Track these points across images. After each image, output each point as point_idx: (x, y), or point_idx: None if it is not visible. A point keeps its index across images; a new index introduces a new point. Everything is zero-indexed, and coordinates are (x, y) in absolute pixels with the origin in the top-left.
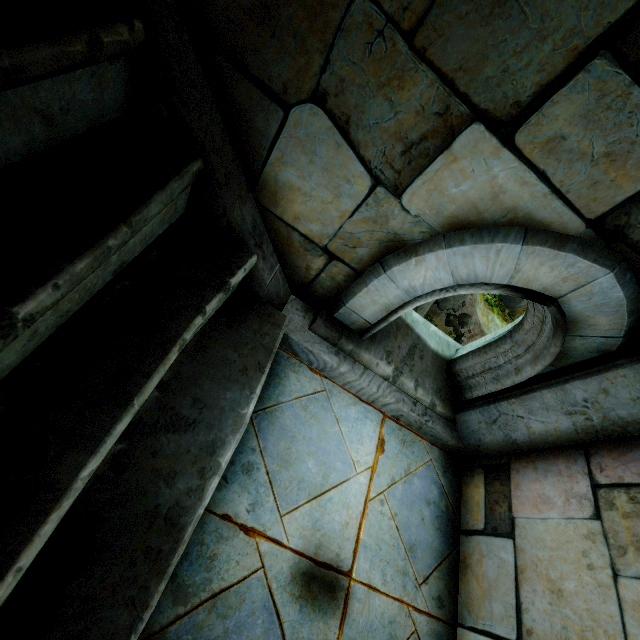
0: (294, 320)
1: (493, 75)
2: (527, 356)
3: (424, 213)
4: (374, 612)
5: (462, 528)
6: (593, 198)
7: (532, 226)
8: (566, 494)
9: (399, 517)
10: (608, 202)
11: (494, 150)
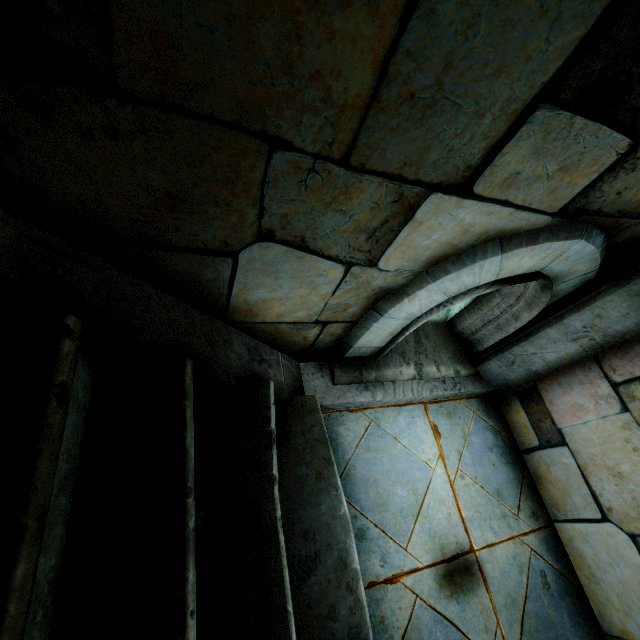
0: (317, 386)
1: (439, 157)
2: (519, 304)
3: (403, 266)
4: (501, 560)
5: (521, 449)
6: (554, 199)
7: (504, 235)
8: (594, 398)
9: (478, 478)
10: (568, 196)
11: (456, 204)
